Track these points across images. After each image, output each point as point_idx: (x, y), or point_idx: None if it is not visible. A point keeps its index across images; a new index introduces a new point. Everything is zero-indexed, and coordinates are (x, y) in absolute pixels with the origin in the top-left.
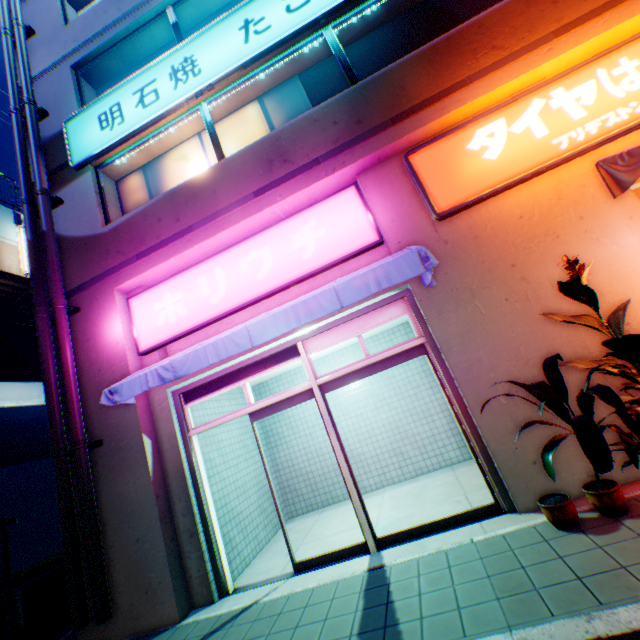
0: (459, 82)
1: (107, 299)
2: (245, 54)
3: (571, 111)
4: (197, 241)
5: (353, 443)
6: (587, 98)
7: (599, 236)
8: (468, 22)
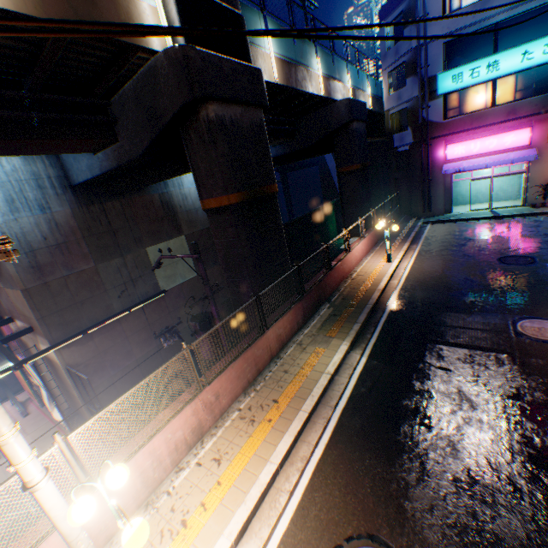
0: None
1: (439, 144)
2: (518, 68)
3: None
4: (474, 133)
5: (482, 190)
6: None
7: None
8: None
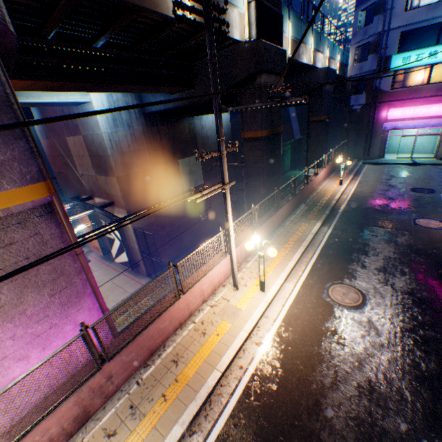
0: None
1: (384, 108)
2: None
3: None
4: (410, 102)
5: (407, 144)
6: None
7: None
8: None
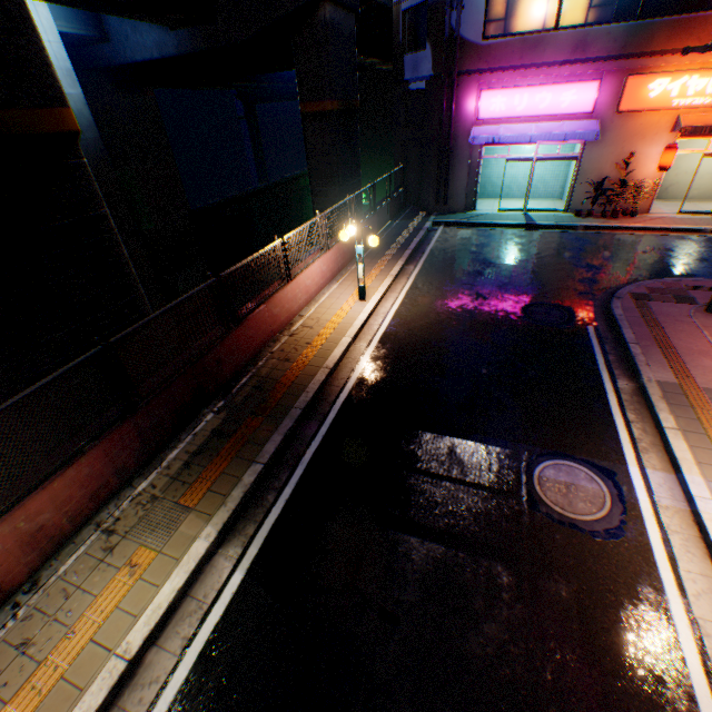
0: (671, 51)
1: (472, 88)
2: None
3: (690, 90)
4: (524, 77)
5: (519, 179)
6: (699, 87)
7: (653, 144)
8: (703, 14)
